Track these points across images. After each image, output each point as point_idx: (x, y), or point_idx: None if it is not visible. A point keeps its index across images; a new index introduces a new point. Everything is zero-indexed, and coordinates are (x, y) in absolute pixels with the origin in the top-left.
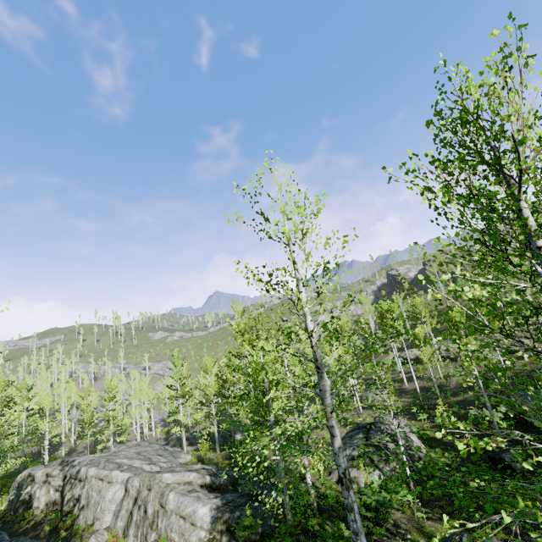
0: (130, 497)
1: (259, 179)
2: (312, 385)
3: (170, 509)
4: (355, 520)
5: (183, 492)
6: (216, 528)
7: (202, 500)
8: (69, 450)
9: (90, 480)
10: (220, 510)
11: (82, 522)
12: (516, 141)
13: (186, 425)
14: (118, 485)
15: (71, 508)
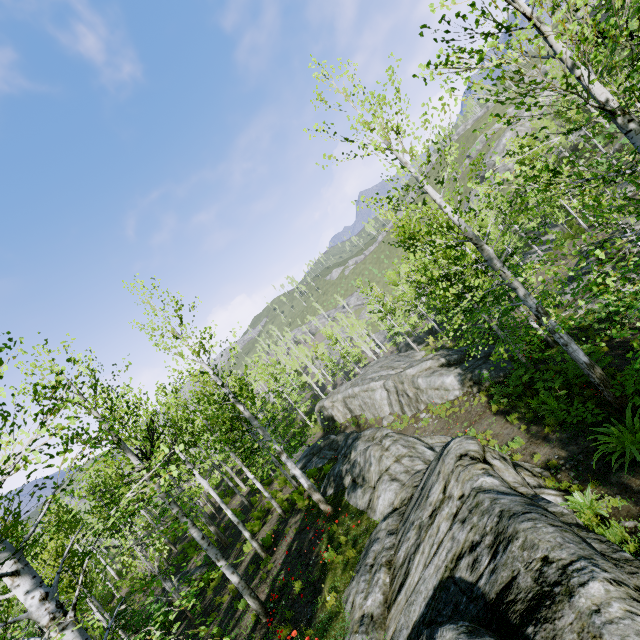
0: (392, 393)
1: (321, 98)
2: (474, 263)
3: (424, 388)
4: (560, 337)
5: (427, 375)
6: (465, 386)
7: (445, 374)
8: (333, 386)
9: (359, 394)
10: (462, 374)
11: (371, 416)
12: (506, 0)
13: (408, 332)
14: (380, 390)
15: (359, 413)
